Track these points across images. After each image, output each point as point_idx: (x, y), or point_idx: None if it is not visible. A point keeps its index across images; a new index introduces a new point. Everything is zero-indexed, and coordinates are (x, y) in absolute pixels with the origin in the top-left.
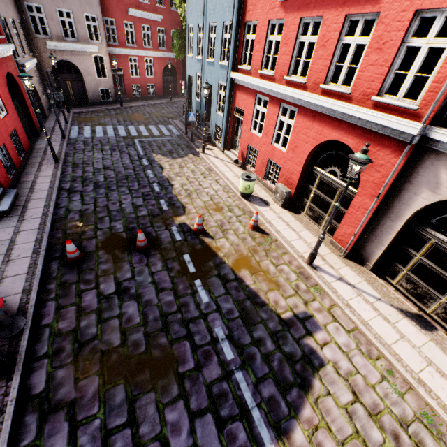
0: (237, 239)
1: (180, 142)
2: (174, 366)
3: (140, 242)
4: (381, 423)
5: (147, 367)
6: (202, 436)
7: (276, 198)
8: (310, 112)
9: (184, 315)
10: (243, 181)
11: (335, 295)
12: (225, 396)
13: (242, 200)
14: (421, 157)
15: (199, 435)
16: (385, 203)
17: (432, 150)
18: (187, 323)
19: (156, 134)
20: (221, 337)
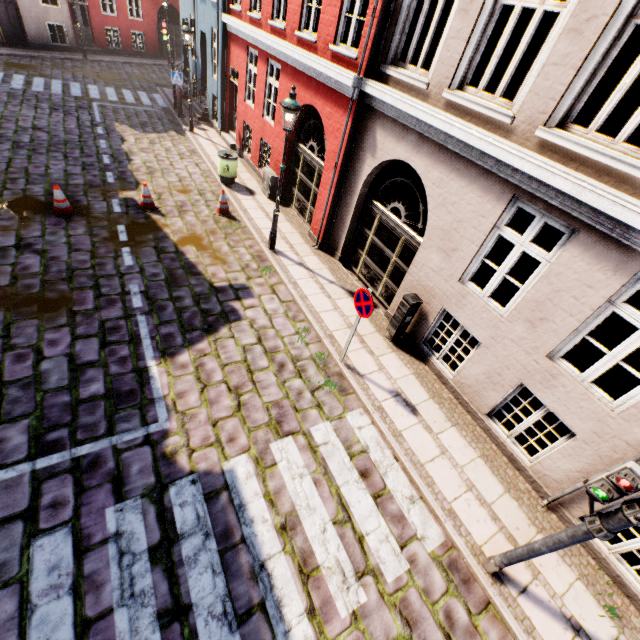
0: (196, 220)
1: (164, 116)
2: (69, 305)
3: (58, 203)
4: (274, 358)
5: (36, 303)
6: (81, 350)
7: (264, 187)
8: (290, 70)
9: (96, 272)
10: (220, 159)
11: (285, 274)
12: (118, 329)
13: (221, 186)
14: (366, 118)
15: (78, 349)
16: (345, 177)
17: (372, 109)
18: (98, 278)
19: (129, 101)
20: (134, 292)
